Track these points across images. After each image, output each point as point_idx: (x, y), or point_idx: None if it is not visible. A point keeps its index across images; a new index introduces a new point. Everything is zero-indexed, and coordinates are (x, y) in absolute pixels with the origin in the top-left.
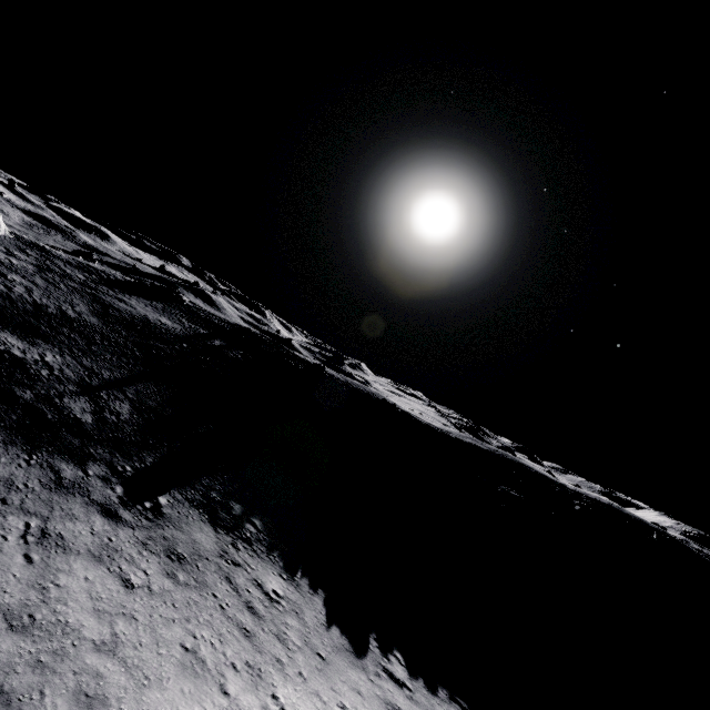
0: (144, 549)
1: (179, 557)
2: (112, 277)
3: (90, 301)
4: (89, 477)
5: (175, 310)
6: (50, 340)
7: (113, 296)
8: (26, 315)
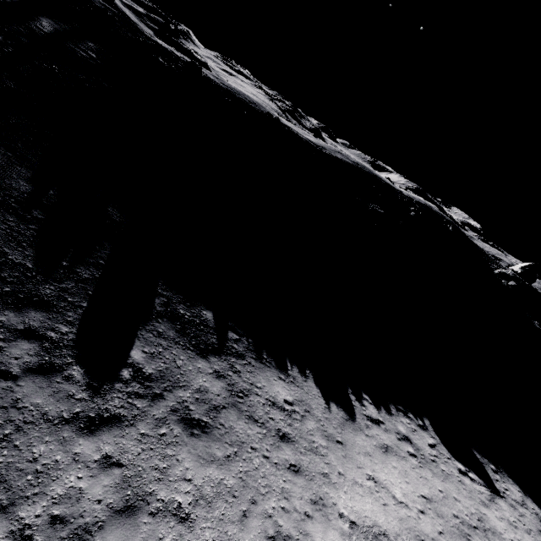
0: (164, 446)
1: (200, 427)
2: None
3: None
4: (19, 382)
5: None
6: None
7: None
8: None
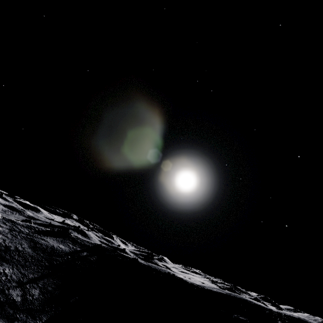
0: None
1: None
2: (40, 229)
3: (29, 241)
4: None
5: (67, 240)
6: (9, 262)
7: (40, 238)
8: (1, 252)
